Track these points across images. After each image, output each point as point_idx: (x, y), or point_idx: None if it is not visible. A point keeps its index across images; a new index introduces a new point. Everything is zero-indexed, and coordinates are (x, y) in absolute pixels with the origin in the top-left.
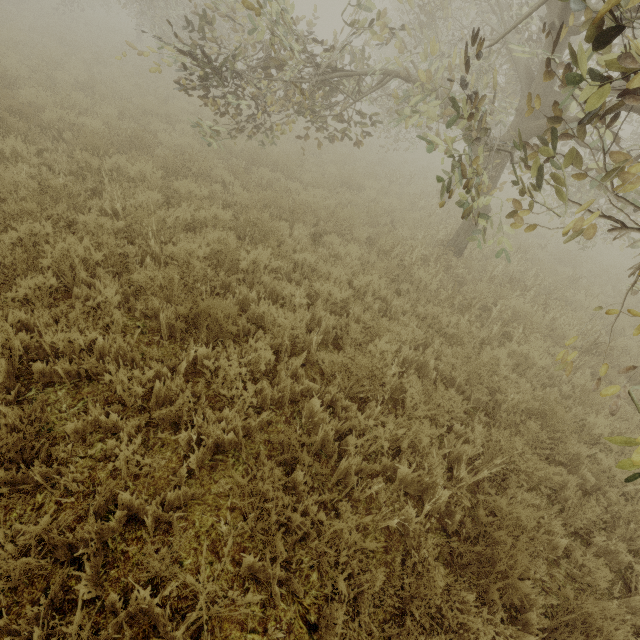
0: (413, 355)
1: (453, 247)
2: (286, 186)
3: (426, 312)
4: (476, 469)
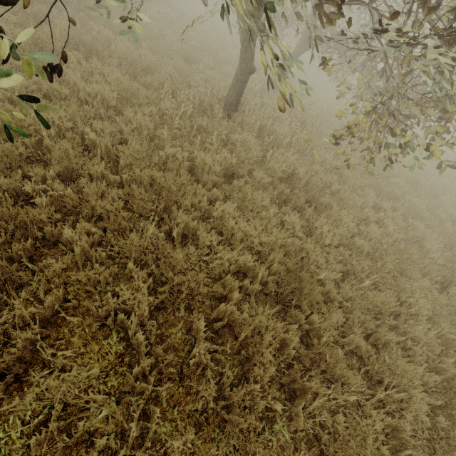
0: (99, 141)
1: (224, 99)
2: (108, 38)
3: (135, 118)
4: (40, 193)
